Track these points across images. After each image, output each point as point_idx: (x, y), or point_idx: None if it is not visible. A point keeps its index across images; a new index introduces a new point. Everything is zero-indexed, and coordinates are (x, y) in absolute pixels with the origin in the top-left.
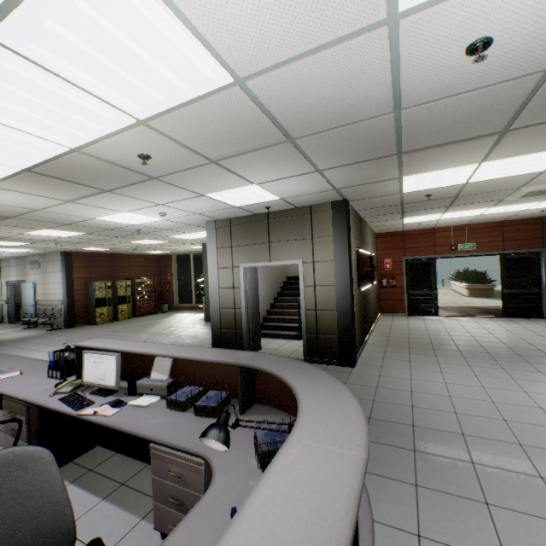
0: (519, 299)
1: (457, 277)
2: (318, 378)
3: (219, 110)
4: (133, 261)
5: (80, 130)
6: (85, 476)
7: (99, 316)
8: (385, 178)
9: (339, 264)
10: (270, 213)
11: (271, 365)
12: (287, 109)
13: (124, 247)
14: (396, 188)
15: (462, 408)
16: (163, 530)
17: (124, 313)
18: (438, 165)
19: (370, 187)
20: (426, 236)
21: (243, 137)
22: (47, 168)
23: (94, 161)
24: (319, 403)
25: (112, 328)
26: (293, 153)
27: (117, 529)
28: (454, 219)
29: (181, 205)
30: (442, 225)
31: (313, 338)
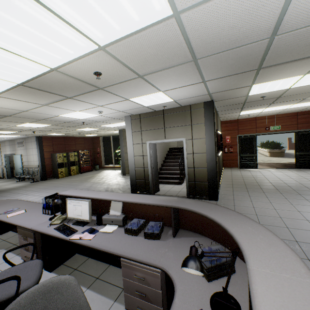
0: (305, 157)
1: (262, 146)
2: (233, 216)
3: (155, 38)
4: (77, 141)
5: (59, 55)
6: (73, 273)
7: (60, 173)
8: (242, 86)
9: (209, 140)
10: (164, 110)
11: (194, 207)
12: (200, 36)
13: (73, 133)
14: (245, 93)
15: (290, 224)
16: (131, 309)
17: (74, 171)
18: (278, 76)
19: (230, 92)
20: (251, 122)
21: (165, 58)
22: (34, 83)
23: (64, 77)
24: (249, 236)
25: (68, 180)
26: (193, 69)
27: (100, 308)
28: (270, 112)
29: (112, 106)
30: (261, 115)
31: (192, 184)
